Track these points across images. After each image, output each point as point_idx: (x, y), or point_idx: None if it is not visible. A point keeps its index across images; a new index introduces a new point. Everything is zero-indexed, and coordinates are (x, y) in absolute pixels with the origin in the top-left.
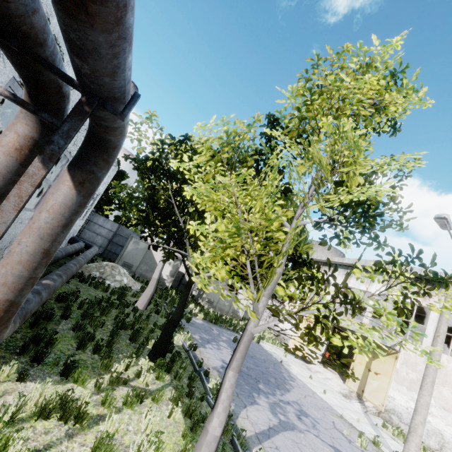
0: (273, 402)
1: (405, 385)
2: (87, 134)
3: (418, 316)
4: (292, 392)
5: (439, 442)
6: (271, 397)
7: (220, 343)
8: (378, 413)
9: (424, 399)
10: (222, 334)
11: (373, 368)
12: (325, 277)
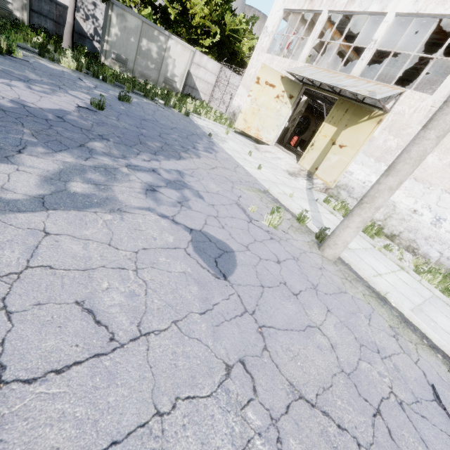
0: (97, 165)
1: (374, 156)
2: None
3: (434, 75)
4: (188, 161)
5: (387, 214)
6: (102, 160)
7: (71, 92)
8: (325, 190)
9: (423, 146)
10: (106, 91)
11: (340, 140)
12: (315, 4)
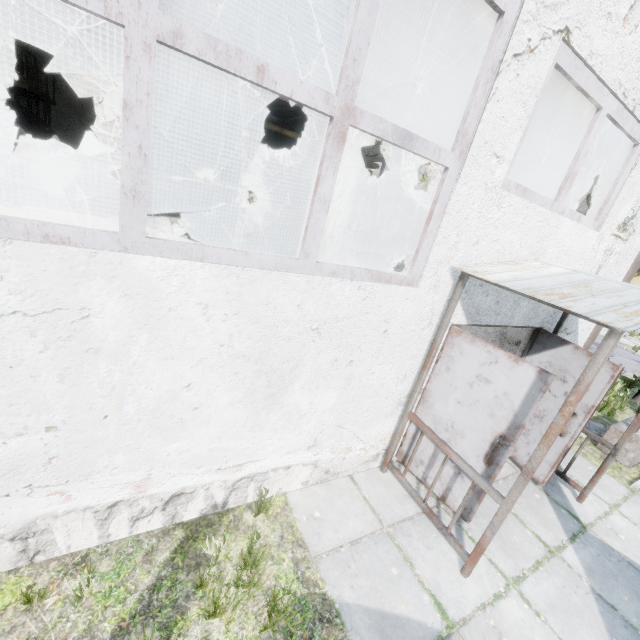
0: None
1: None
2: None
3: None
4: None
5: None
6: None
7: None
8: None
9: None
10: None
11: None
12: None
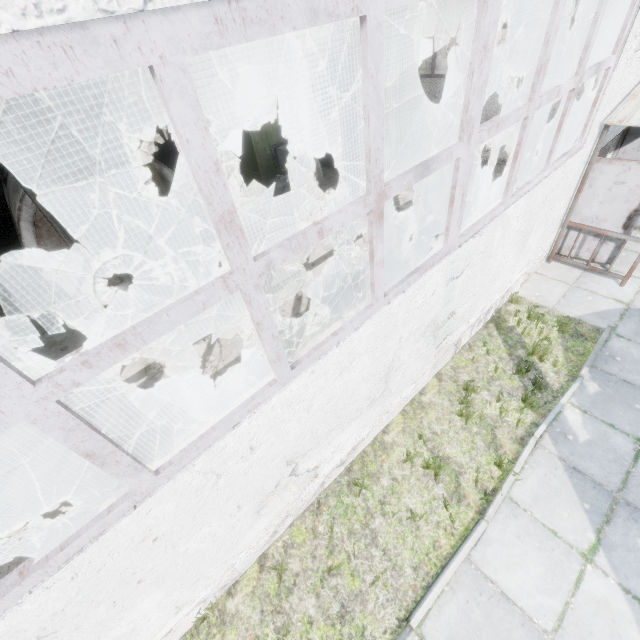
0: None
1: None
2: None
3: None
4: None
5: None
6: None
7: None
8: None
9: None
10: None
11: None
12: None
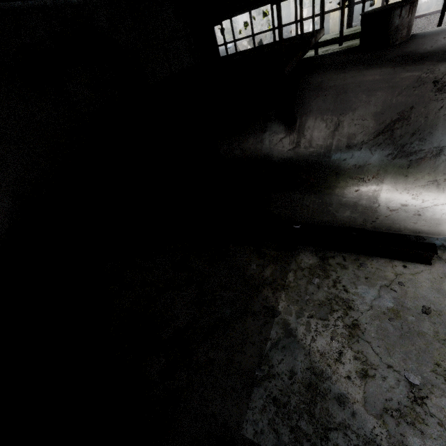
0: None
1: None
2: None
3: None
4: None
5: (435, 5)
6: None
7: None
8: None
9: None
10: None
11: None
12: None
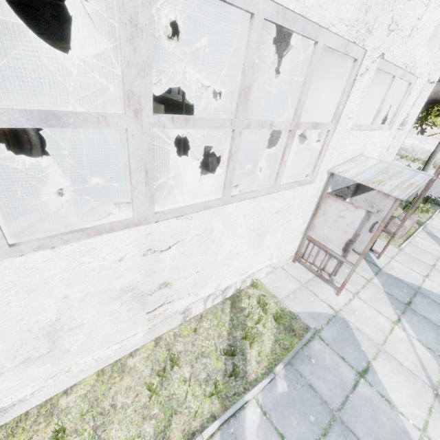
0: None
1: (414, 133)
2: (425, 103)
3: None
4: None
5: (427, 155)
6: None
7: None
8: None
9: None
10: None
11: None
12: None
